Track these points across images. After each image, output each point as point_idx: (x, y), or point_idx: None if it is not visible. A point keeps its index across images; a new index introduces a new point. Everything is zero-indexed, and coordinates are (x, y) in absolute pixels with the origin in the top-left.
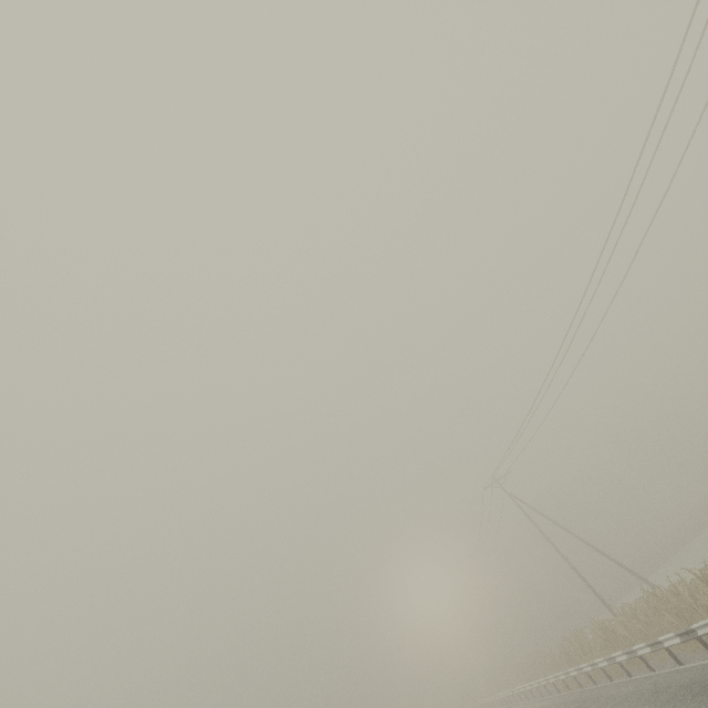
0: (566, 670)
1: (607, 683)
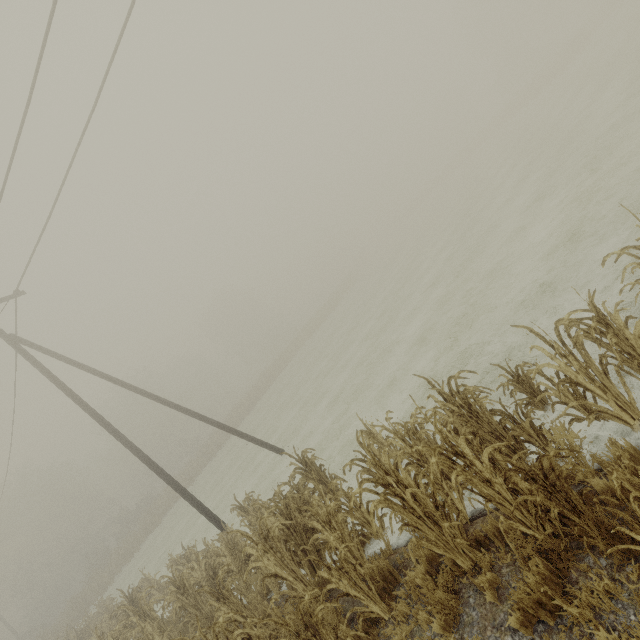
0: None
1: None
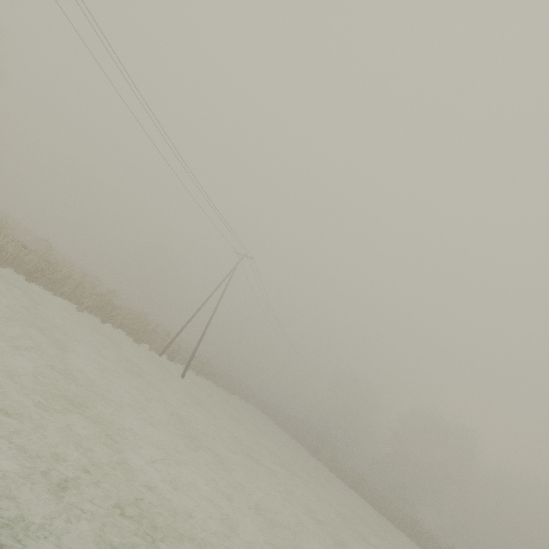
0: None
1: None
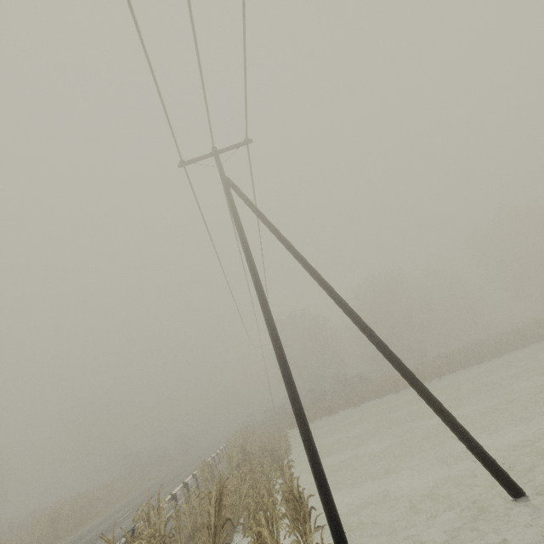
0: None
1: None
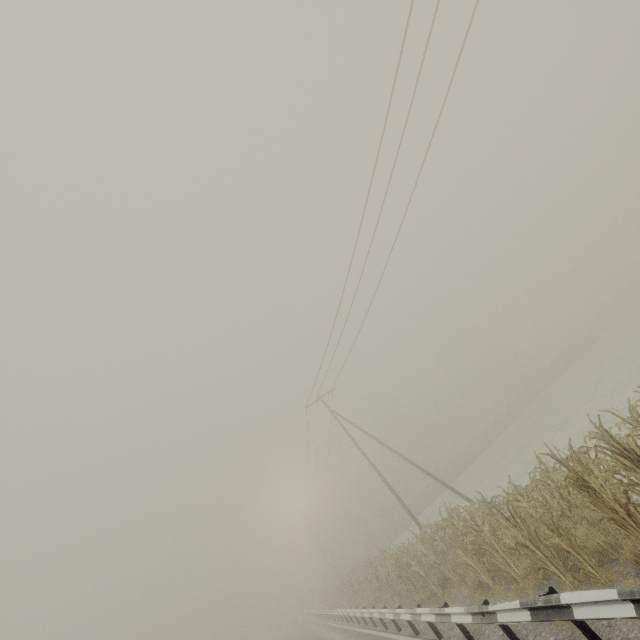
0: (360, 610)
1: (394, 635)
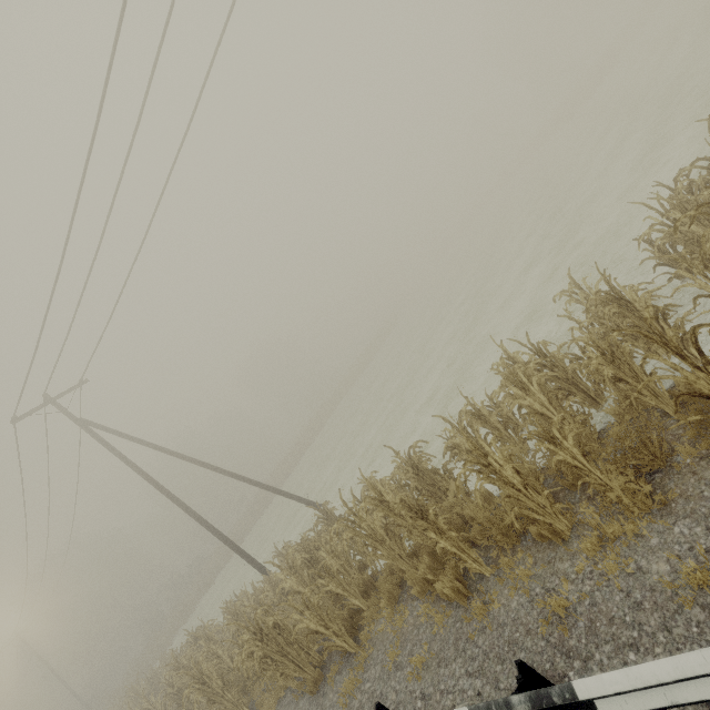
0: None
1: None
